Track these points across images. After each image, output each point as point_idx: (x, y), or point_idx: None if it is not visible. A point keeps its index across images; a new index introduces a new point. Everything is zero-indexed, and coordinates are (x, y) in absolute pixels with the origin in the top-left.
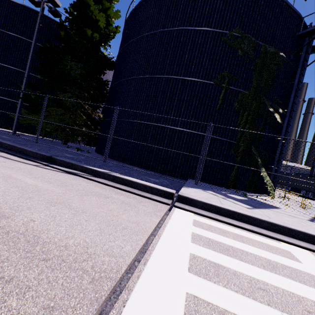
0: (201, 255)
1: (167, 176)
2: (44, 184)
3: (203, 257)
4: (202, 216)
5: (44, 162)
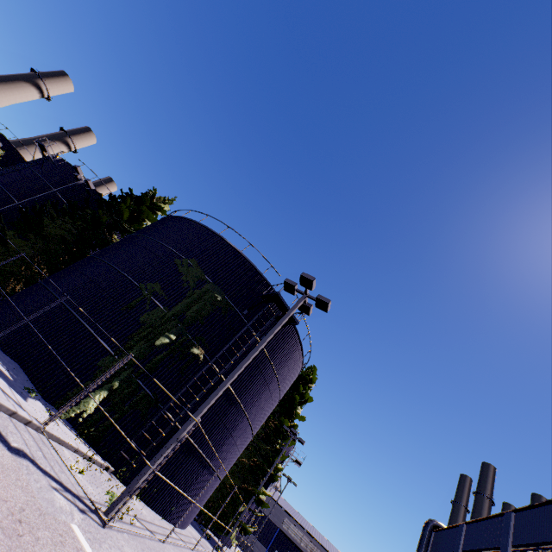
0: None
1: None
2: None
3: None
4: None
5: None
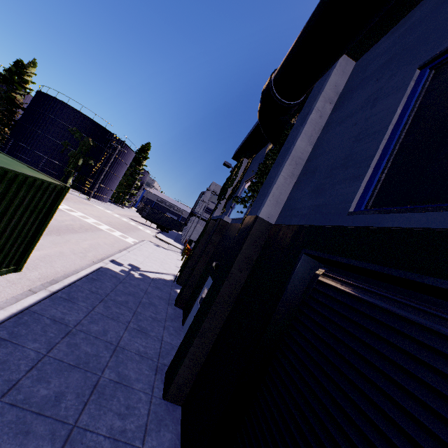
0: None
1: None
2: None
3: None
4: None
5: None
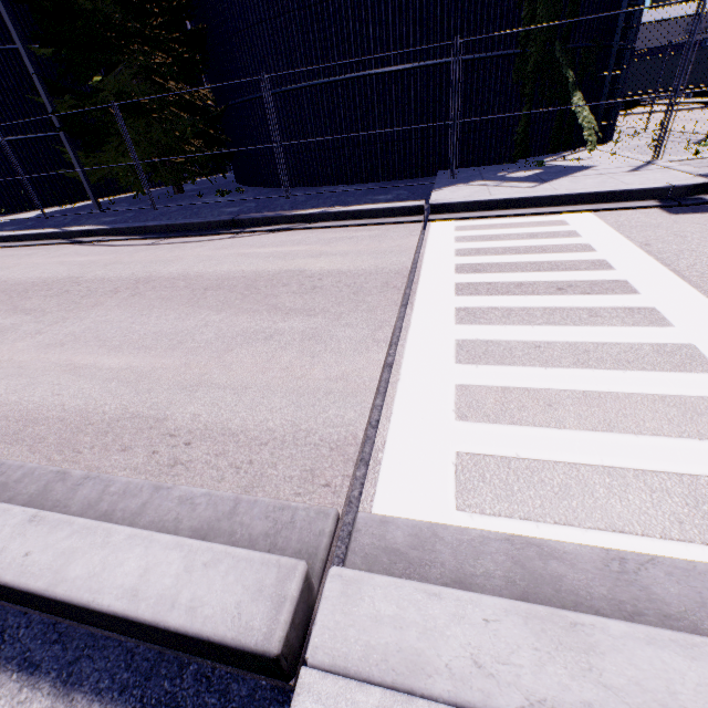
0: (464, 248)
1: (399, 183)
2: (281, 249)
3: (466, 248)
4: (465, 220)
5: (234, 231)
